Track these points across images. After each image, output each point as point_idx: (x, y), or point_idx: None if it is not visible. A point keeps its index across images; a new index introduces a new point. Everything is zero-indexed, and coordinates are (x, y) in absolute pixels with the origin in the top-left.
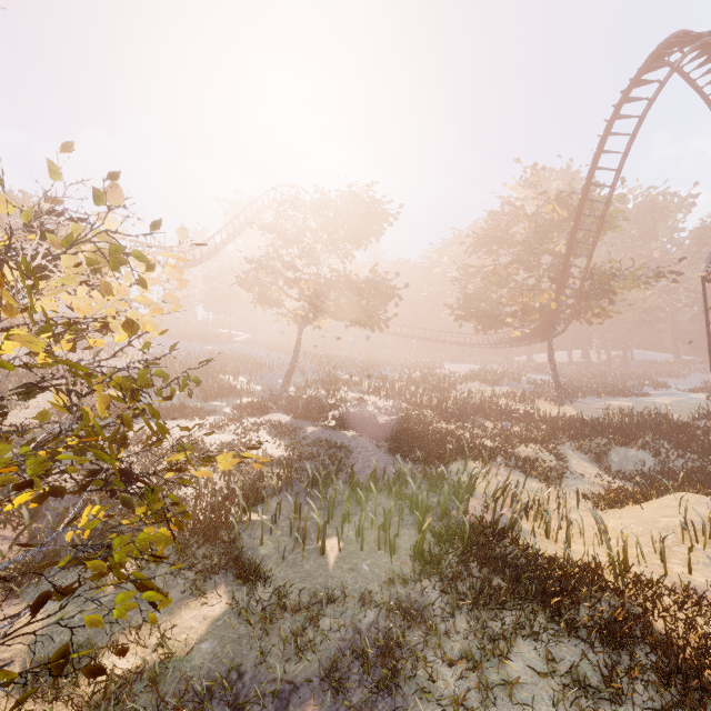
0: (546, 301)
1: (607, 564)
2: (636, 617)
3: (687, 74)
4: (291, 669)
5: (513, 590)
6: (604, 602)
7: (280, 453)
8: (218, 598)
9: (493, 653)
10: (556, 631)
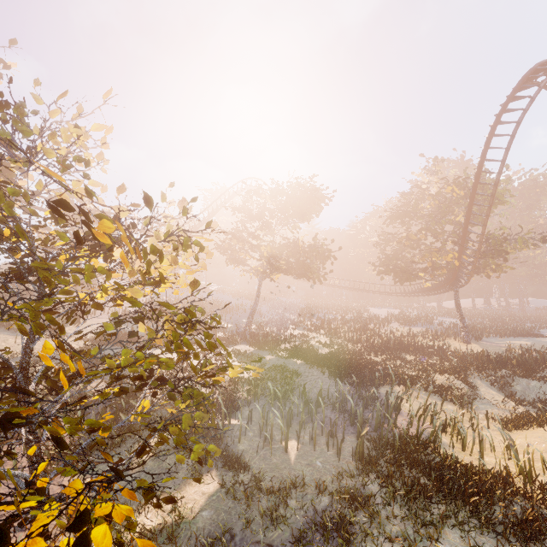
0: (450, 259)
1: (516, 474)
2: (544, 517)
3: None
4: (269, 535)
5: (438, 488)
6: (516, 505)
7: (247, 375)
8: (211, 479)
9: (425, 536)
10: (475, 524)
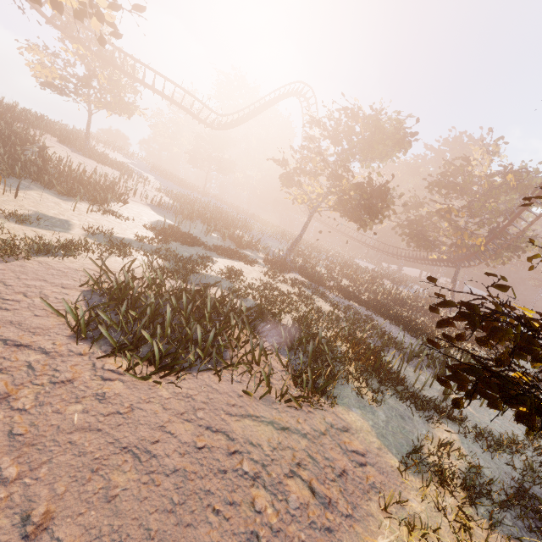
0: (479, 243)
1: None
2: None
3: None
4: None
5: None
6: None
7: (335, 311)
8: (443, 426)
9: None
10: None
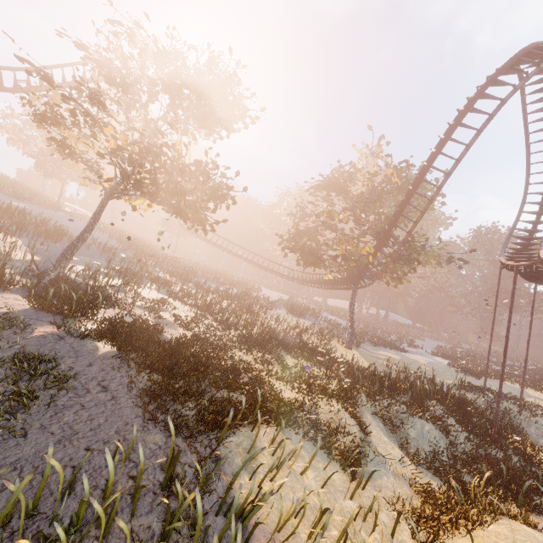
0: (366, 253)
1: None
2: None
3: (525, 95)
4: None
5: None
6: None
7: None
8: None
9: None
10: None
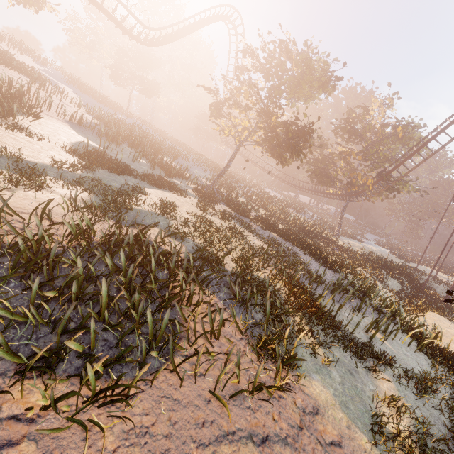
0: (369, 184)
1: None
2: None
3: None
4: None
5: None
6: None
7: (263, 245)
8: (380, 373)
9: None
10: None
